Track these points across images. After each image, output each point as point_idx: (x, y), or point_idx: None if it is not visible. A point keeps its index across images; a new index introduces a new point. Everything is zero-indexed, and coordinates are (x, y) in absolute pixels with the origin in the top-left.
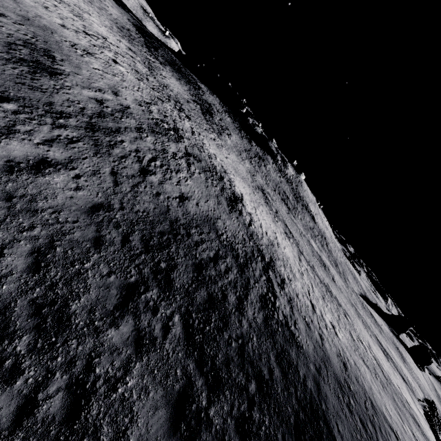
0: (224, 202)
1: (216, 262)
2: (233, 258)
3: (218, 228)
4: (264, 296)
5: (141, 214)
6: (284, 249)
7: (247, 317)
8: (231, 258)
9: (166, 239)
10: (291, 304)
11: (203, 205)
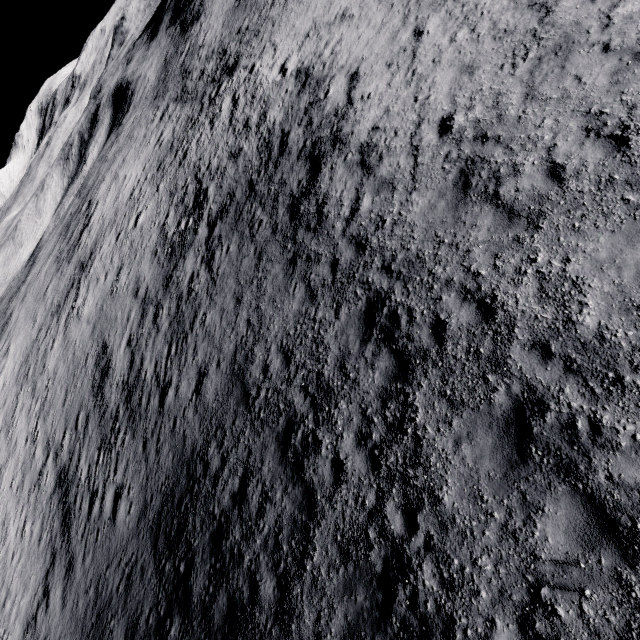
0: (276, 252)
1: (243, 498)
2: (278, 449)
3: (250, 383)
4: (360, 531)
5: (164, 488)
6: (615, 9)
7: (299, 637)
8: (274, 454)
9: (184, 510)
10: (521, 490)
11: (227, 349)
